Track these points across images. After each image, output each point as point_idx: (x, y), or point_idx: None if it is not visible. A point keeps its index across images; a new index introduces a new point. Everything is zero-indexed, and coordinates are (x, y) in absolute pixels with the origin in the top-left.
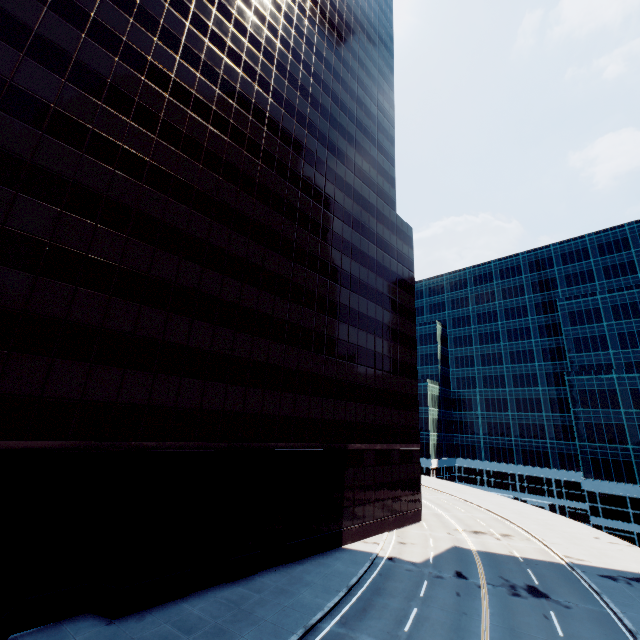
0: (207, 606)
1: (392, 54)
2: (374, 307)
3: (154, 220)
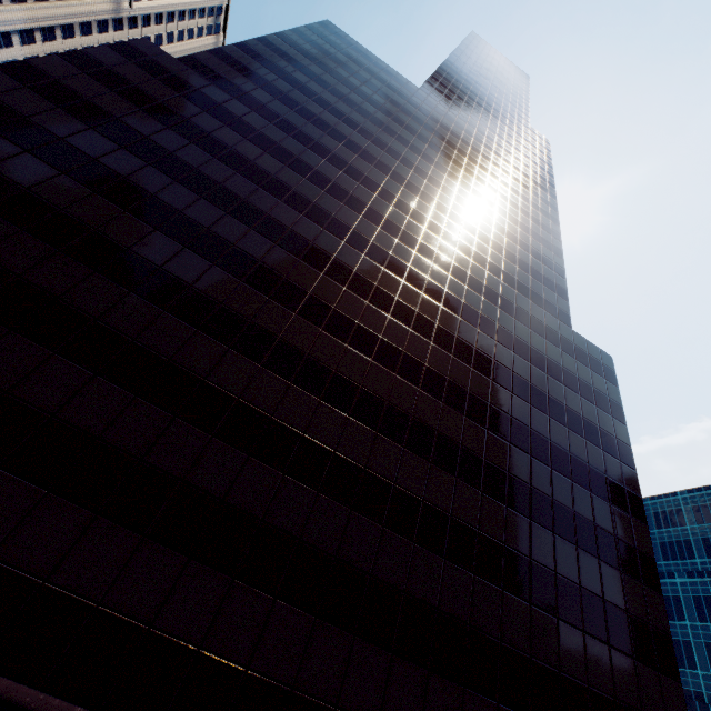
0: None
1: (552, 185)
2: (526, 461)
3: (116, 245)
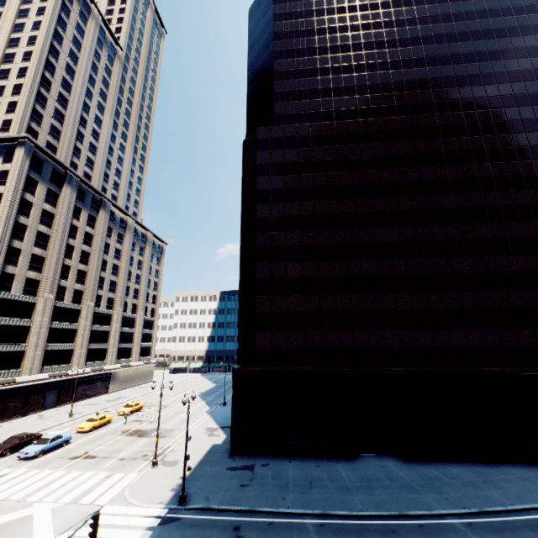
0: (462, 470)
1: None
2: None
3: (355, 245)
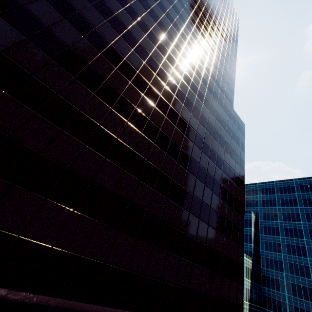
0: None
1: (237, 40)
2: (207, 160)
3: None
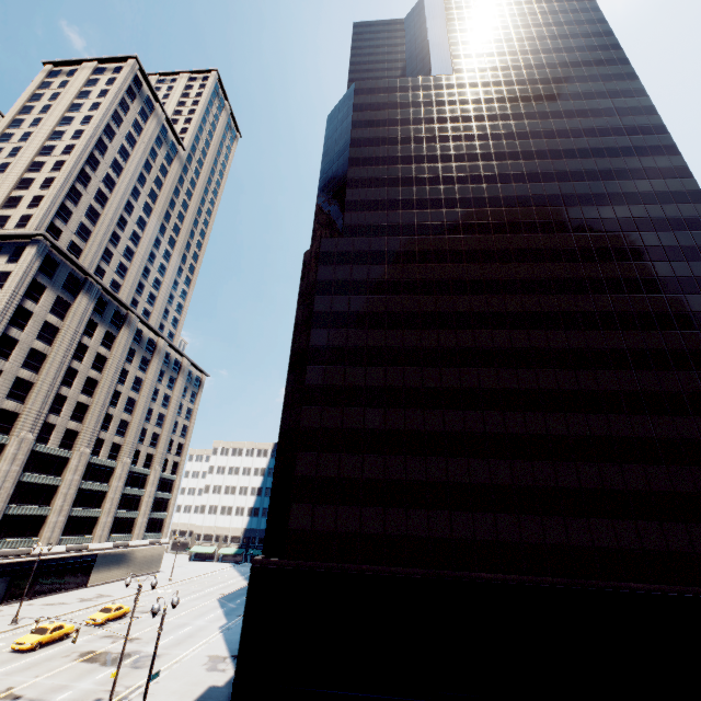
0: None
1: (624, 60)
2: None
3: (436, 389)
